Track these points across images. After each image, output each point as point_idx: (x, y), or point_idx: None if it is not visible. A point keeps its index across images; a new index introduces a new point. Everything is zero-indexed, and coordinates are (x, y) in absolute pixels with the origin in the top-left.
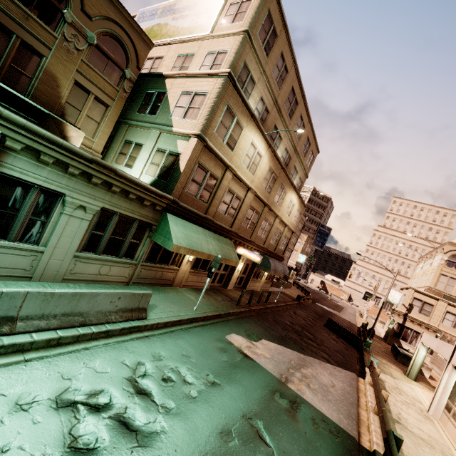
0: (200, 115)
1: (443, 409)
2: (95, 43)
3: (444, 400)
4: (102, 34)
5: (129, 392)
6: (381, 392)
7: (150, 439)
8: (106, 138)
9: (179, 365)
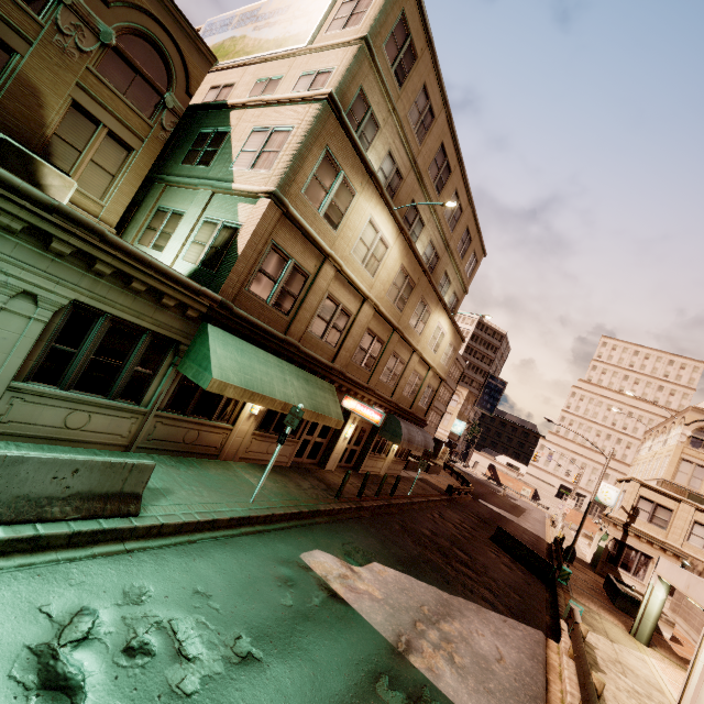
0: (278, 163)
1: None
2: (112, 43)
3: None
4: (126, 31)
5: (21, 686)
6: (591, 678)
7: None
8: (126, 202)
9: (178, 616)
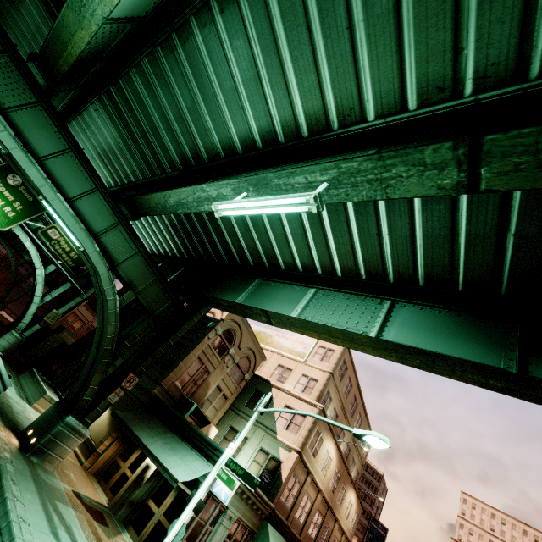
0: (300, 433)
1: None
2: (237, 361)
3: None
4: (242, 356)
5: None
6: None
7: None
8: (217, 421)
9: None
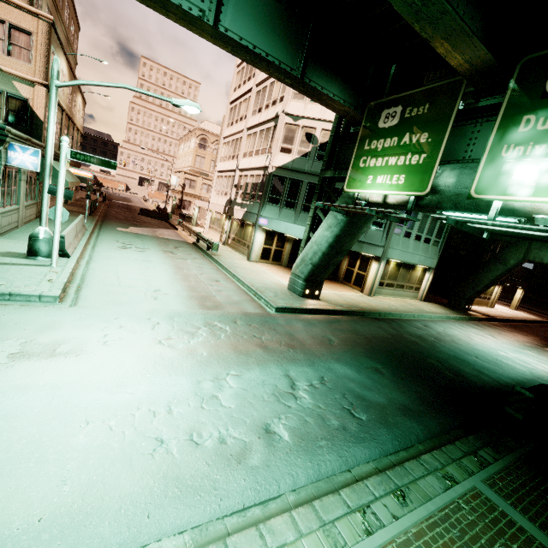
0: (35, 61)
1: (208, 229)
2: None
3: (208, 225)
4: None
5: (129, 245)
6: (190, 227)
7: (149, 249)
8: None
9: (125, 239)
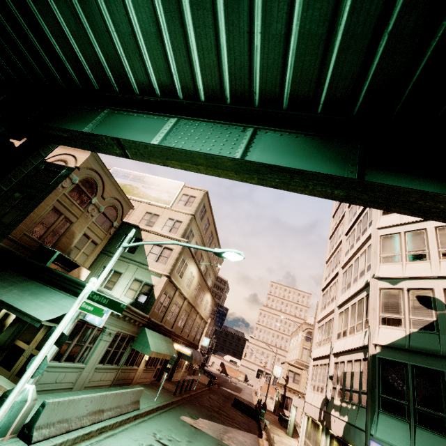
0: (169, 263)
1: (303, 445)
2: (102, 211)
3: (303, 438)
4: (108, 206)
5: (161, 445)
6: (270, 435)
7: None
8: (89, 265)
9: (170, 434)
